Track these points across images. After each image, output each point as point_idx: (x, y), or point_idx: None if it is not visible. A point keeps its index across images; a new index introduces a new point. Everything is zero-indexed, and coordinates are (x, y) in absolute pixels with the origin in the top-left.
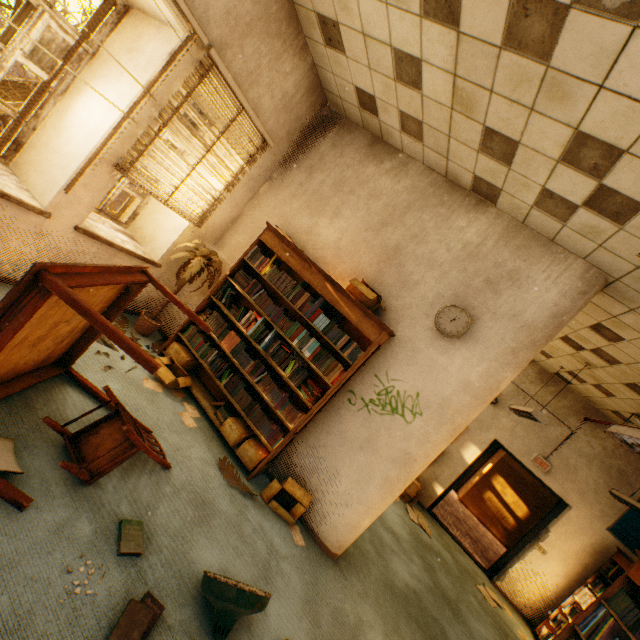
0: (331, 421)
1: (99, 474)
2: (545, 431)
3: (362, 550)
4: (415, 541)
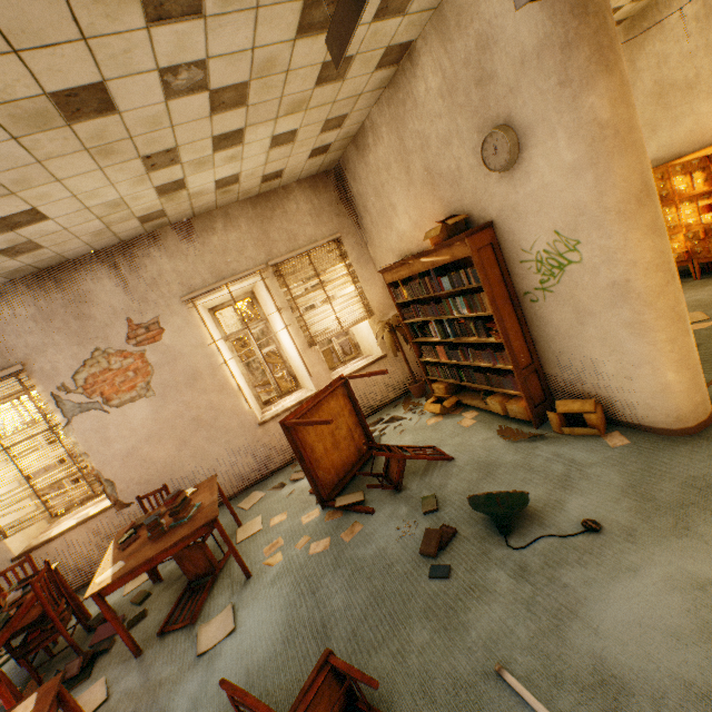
0: (542, 330)
1: (399, 483)
2: None
3: None
4: None
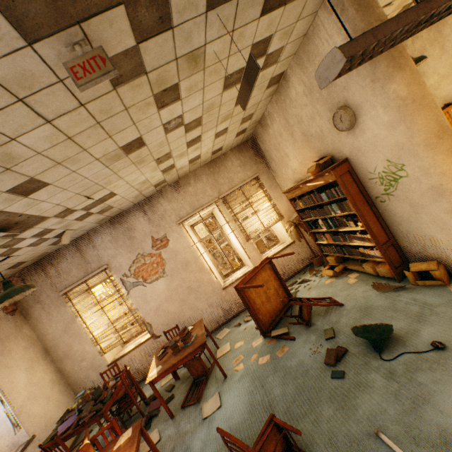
0: (392, 219)
1: (309, 321)
2: None
3: None
4: None
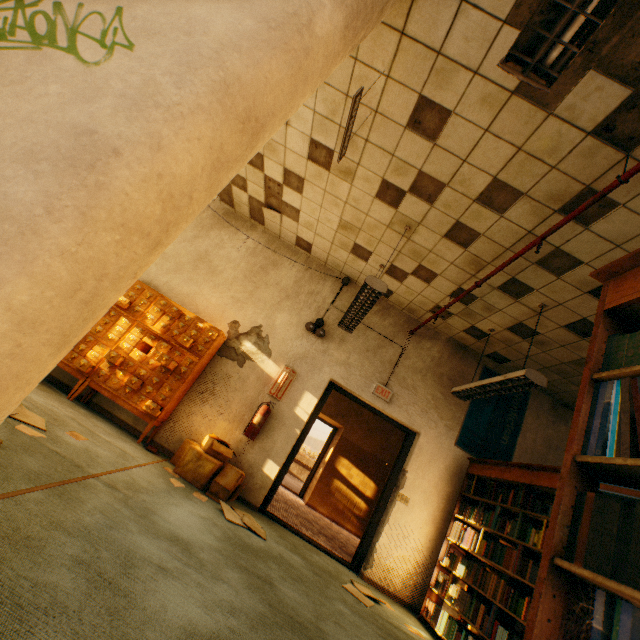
0: None
1: None
2: (379, 355)
3: (12, 590)
4: (233, 548)
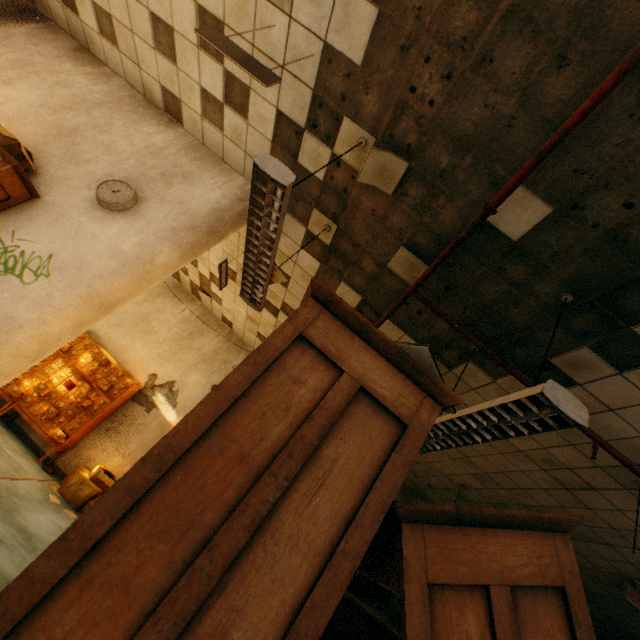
0: None
1: None
2: None
3: None
4: None
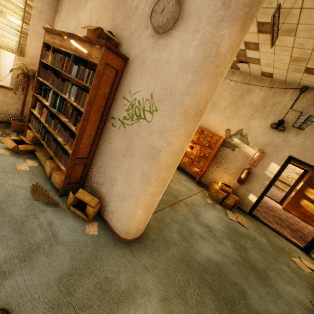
0: (106, 145)
1: None
2: None
3: (165, 237)
4: (229, 231)
